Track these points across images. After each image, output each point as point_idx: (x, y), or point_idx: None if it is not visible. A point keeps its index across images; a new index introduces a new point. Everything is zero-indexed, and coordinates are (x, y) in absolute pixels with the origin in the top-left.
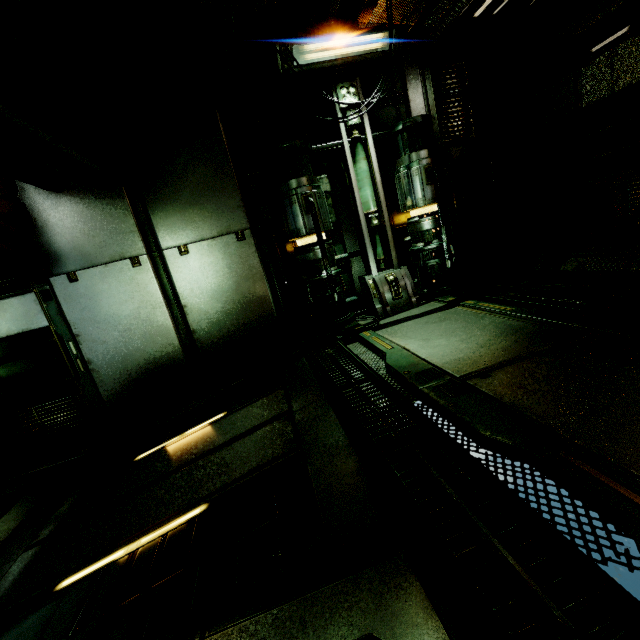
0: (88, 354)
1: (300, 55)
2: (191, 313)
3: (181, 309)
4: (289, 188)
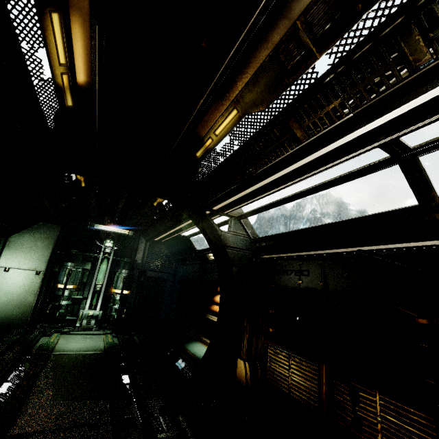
0: None
1: (98, 226)
2: None
3: None
4: (66, 265)
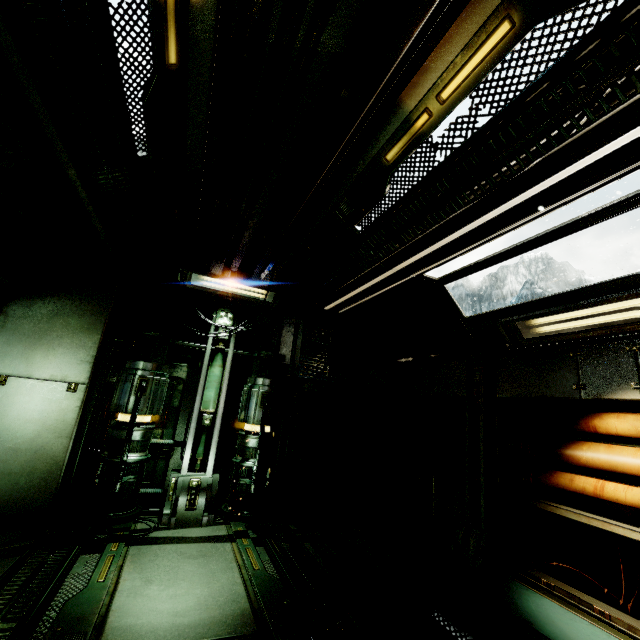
0: None
1: (198, 280)
2: None
3: None
4: (133, 366)
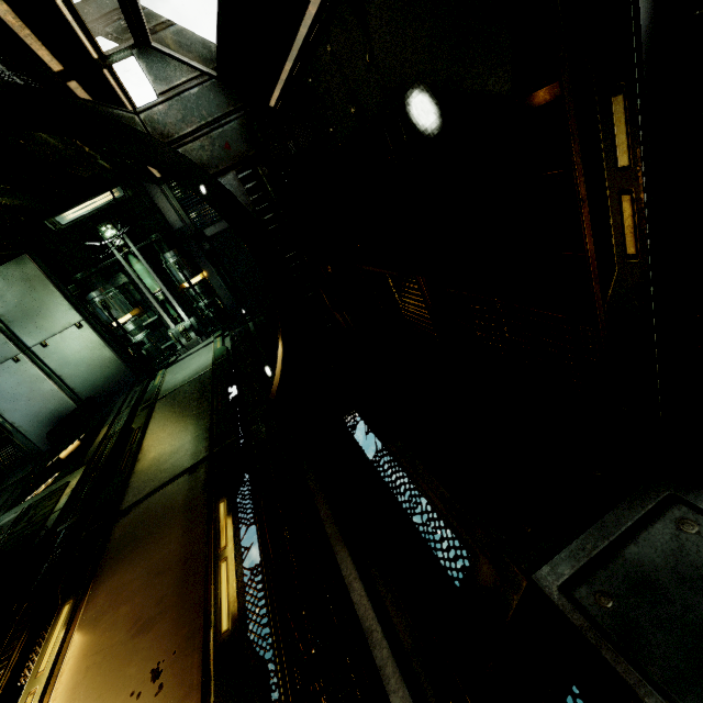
0: (11, 419)
1: (64, 218)
2: (67, 379)
3: (59, 378)
4: (90, 299)
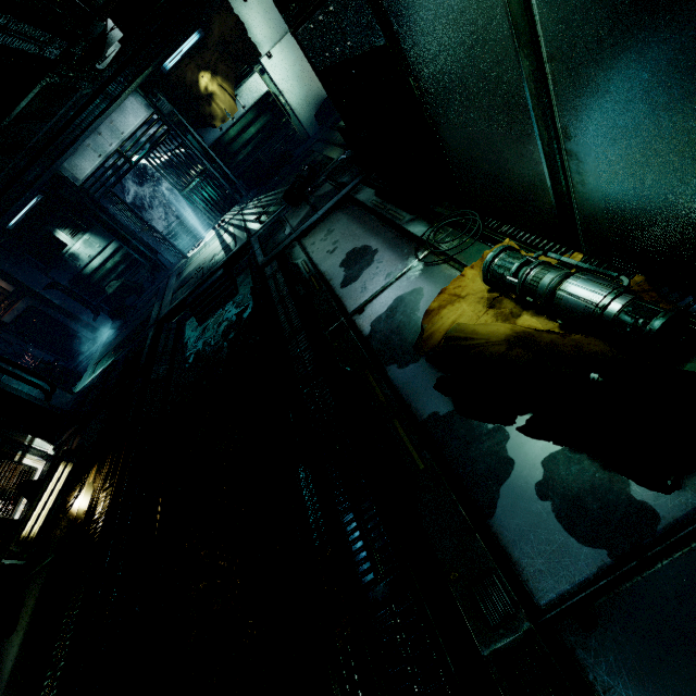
0: (289, 101)
1: None
2: None
3: None
4: None
